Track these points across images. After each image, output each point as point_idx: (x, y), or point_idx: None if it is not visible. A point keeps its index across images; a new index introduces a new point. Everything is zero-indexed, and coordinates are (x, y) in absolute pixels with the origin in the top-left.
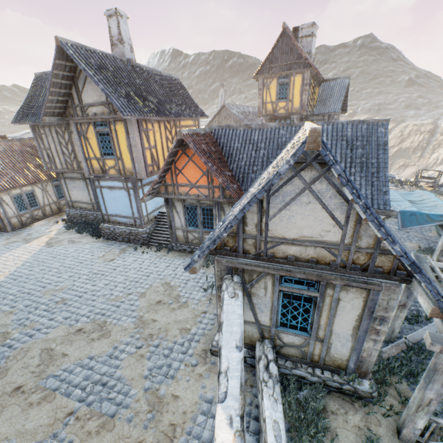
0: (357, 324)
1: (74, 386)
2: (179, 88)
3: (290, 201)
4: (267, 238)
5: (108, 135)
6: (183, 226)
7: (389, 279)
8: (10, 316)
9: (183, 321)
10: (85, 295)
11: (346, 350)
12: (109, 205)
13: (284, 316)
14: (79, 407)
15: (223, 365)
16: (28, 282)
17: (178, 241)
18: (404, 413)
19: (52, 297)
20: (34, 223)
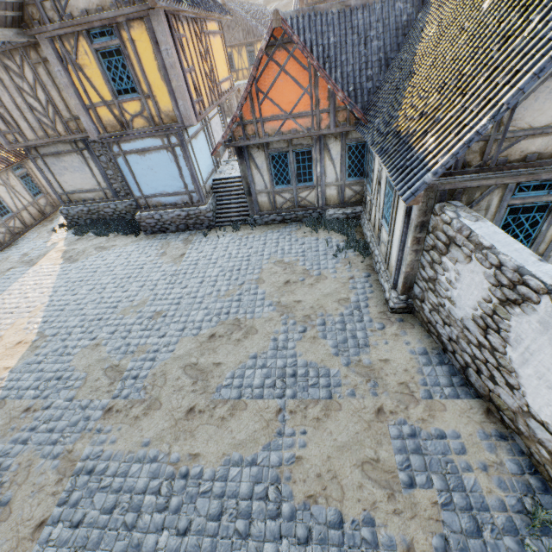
0: None
1: (259, 388)
2: None
3: None
4: (506, 134)
5: (119, 53)
6: (268, 187)
7: None
8: (101, 349)
9: (334, 293)
10: (183, 301)
11: None
12: (144, 181)
13: None
14: (284, 402)
15: (546, 279)
16: (86, 308)
17: (261, 212)
18: None
19: (138, 314)
20: (17, 239)
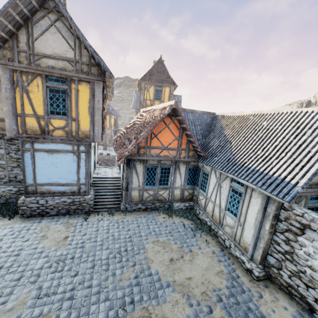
0: None
1: None
2: None
3: None
4: None
5: (64, 92)
6: (140, 186)
7: None
8: None
9: (210, 267)
10: (77, 293)
11: None
12: (42, 172)
13: None
14: None
15: None
16: None
17: (131, 202)
18: None
19: None
20: None
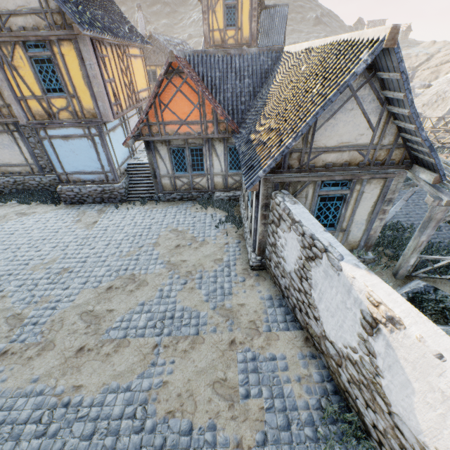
0: (372, 209)
1: (142, 328)
2: (110, 1)
3: (337, 109)
4: (312, 149)
5: (50, 62)
6: (170, 173)
7: (398, 169)
8: (6, 300)
9: (212, 254)
10: (89, 259)
11: (360, 233)
12: (66, 160)
13: (317, 218)
14: (161, 339)
15: (325, 243)
16: None
17: (164, 191)
18: (399, 261)
19: (47, 270)
20: None
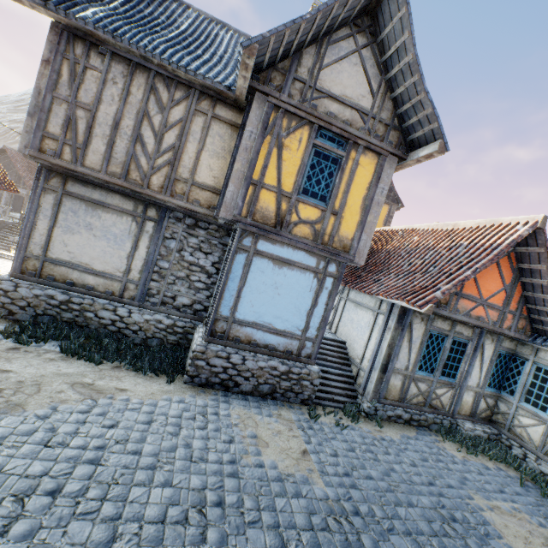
0: None
1: None
2: None
3: None
4: None
5: (335, 162)
6: (409, 368)
7: None
8: None
9: None
10: None
11: None
12: (252, 297)
13: None
14: None
15: None
16: None
17: (384, 398)
18: None
19: None
20: None
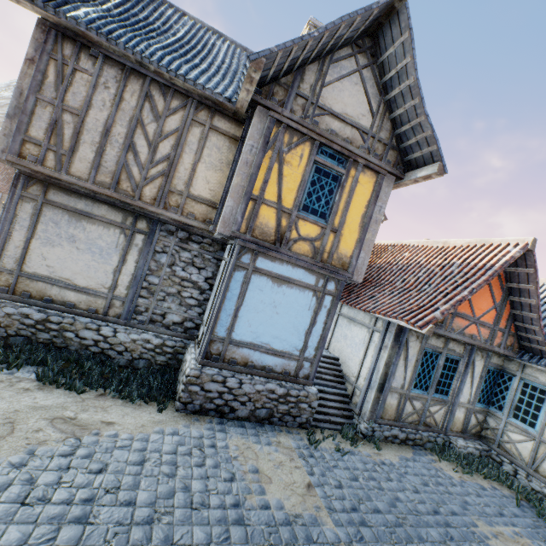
0: None
1: None
2: None
3: None
4: None
5: (335, 179)
6: (404, 387)
7: None
8: None
9: None
10: None
11: None
12: (250, 317)
13: None
14: None
15: None
16: None
17: (381, 418)
18: None
19: None
20: None
